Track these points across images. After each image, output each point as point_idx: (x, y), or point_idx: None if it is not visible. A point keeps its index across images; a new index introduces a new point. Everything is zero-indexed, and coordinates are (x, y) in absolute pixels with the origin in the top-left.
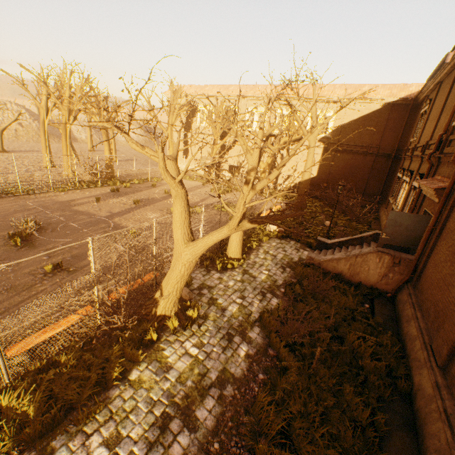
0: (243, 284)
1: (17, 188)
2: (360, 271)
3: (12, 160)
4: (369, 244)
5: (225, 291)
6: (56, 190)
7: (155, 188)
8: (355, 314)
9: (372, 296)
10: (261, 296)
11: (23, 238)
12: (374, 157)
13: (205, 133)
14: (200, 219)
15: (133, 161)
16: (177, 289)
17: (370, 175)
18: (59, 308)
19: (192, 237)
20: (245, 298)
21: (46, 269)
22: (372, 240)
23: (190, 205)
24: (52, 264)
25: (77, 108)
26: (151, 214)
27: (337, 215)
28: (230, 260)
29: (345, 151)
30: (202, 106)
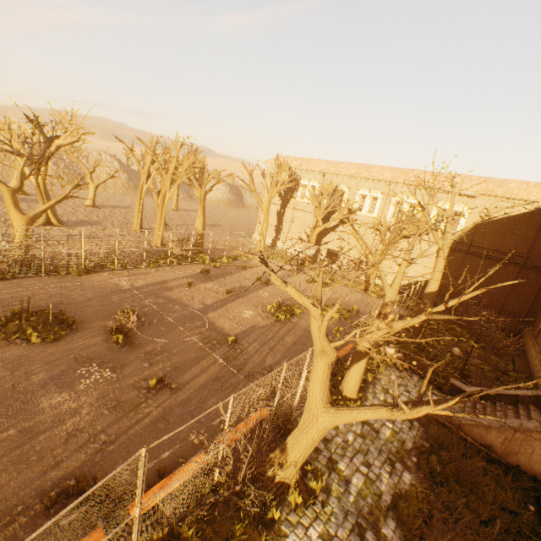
0: (364, 440)
1: (111, 259)
2: (518, 450)
3: (102, 218)
4: (526, 406)
5: (345, 450)
6: (147, 266)
7: (245, 270)
8: (521, 526)
9: (536, 491)
10: (390, 465)
11: (122, 332)
12: (519, 268)
13: (305, 209)
14: (300, 324)
15: (218, 227)
16: (304, 455)
17: (512, 289)
18: (167, 444)
19: (330, 397)
20: (370, 466)
21: (150, 383)
22: (531, 403)
23: (286, 301)
24: (154, 374)
25: (181, 181)
26: (245, 311)
27: (467, 339)
28: (346, 400)
29: (479, 255)
30: (306, 181)
